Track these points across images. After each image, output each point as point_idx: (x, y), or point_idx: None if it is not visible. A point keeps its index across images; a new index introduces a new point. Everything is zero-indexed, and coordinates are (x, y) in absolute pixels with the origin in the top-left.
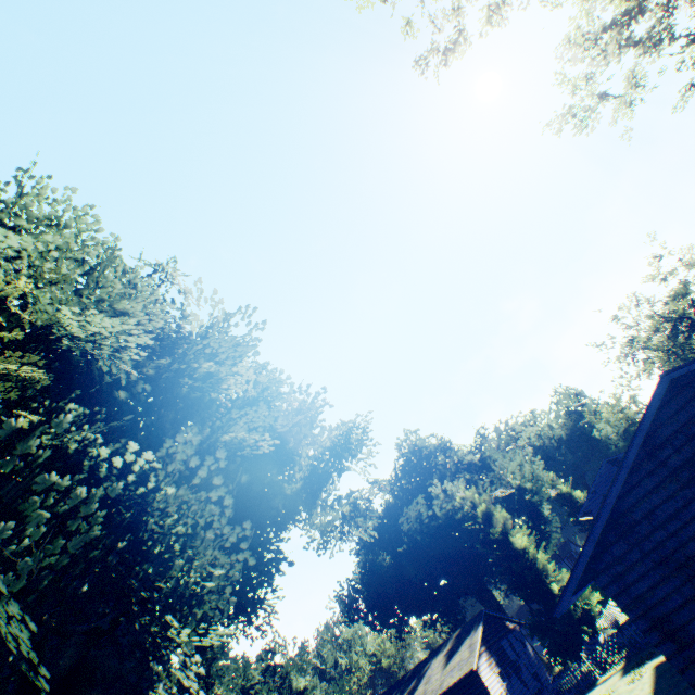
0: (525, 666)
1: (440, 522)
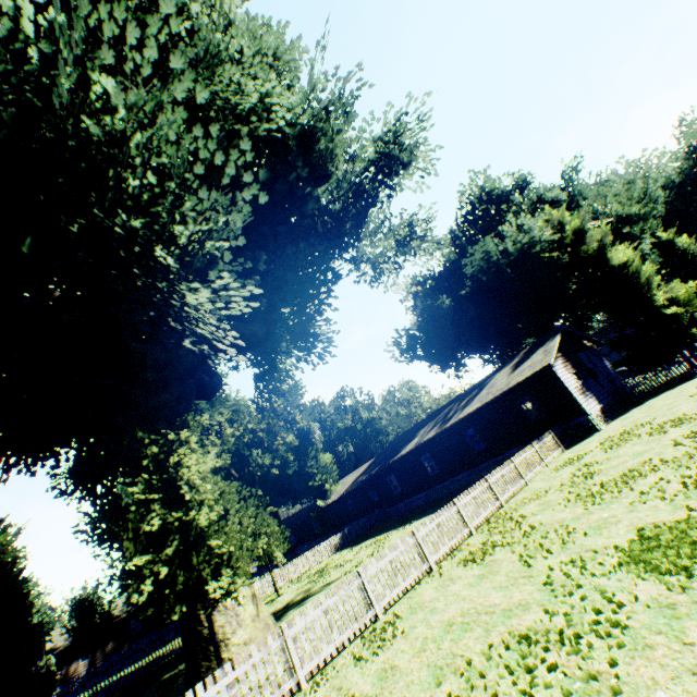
0: (600, 374)
1: (511, 261)
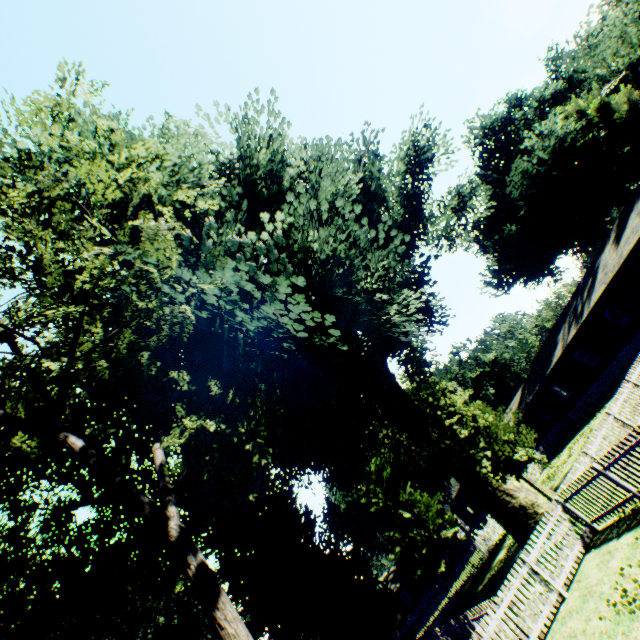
0: None
1: (549, 165)
